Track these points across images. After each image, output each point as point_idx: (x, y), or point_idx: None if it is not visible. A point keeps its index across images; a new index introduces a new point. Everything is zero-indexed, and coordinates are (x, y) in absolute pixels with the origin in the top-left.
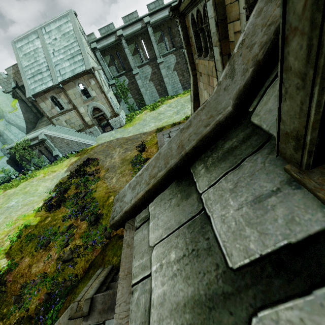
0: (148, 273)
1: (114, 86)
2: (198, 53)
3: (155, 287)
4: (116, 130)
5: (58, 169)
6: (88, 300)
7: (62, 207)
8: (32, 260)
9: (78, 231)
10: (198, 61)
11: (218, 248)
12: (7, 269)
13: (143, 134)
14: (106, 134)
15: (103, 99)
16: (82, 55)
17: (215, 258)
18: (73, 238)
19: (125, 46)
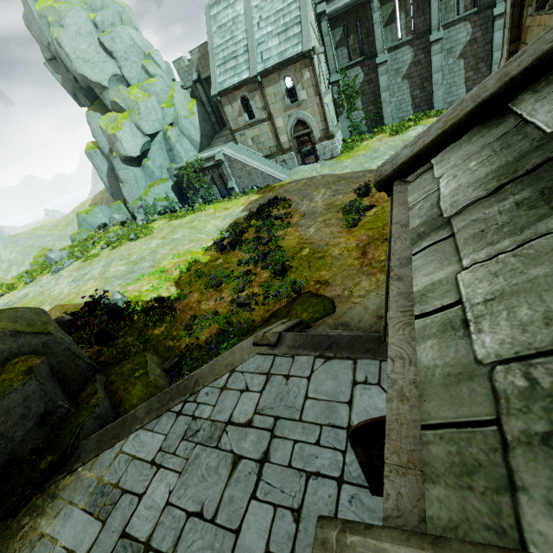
0: (434, 190)
1: (336, 86)
2: (539, 1)
3: (446, 189)
4: (323, 163)
5: (232, 207)
6: (275, 333)
7: (237, 251)
8: (201, 297)
9: (257, 279)
10: (533, 20)
11: (537, 131)
12: (177, 297)
13: (369, 172)
14: (306, 167)
15: (316, 106)
16: (301, 25)
17: (531, 137)
18: (250, 285)
19: (376, 8)
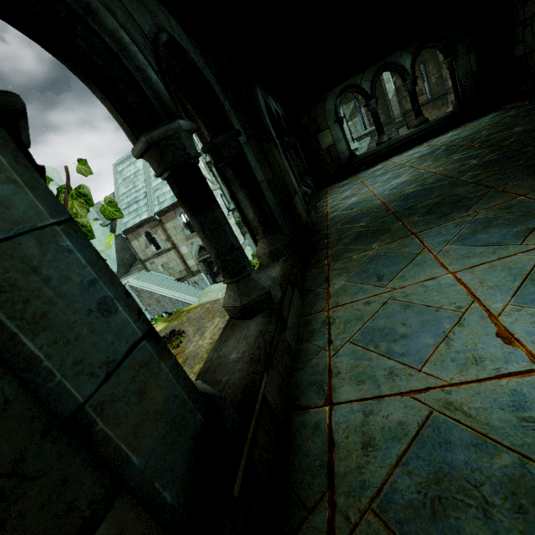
0: None
1: (236, 211)
2: None
3: None
4: None
5: None
6: None
7: None
8: None
9: None
10: None
11: None
12: None
13: None
14: (216, 286)
15: None
16: None
17: None
18: None
19: None
